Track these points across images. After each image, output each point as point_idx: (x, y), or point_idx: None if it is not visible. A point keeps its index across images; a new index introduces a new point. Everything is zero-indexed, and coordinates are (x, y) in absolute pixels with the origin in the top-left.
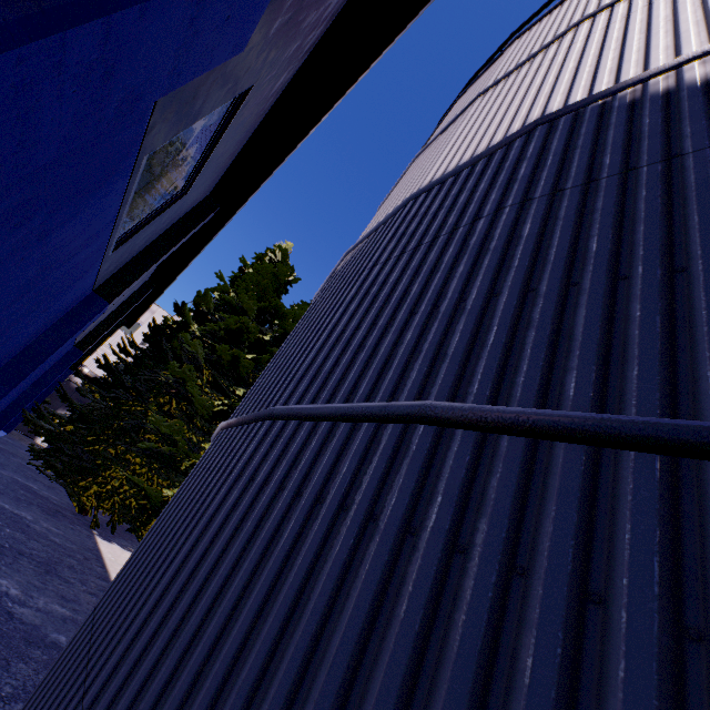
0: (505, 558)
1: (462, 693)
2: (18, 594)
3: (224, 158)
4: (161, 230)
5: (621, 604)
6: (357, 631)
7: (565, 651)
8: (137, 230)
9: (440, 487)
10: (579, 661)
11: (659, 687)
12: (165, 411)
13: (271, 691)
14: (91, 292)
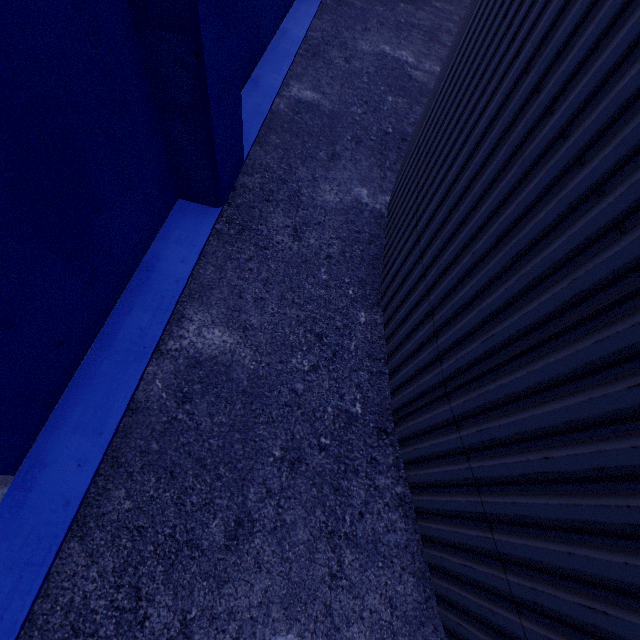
0: (551, 102)
1: (499, 165)
2: (412, 62)
3: None
4: None
5: (571, 141)
6: (483, 130)
7: (537, 157)
8: None
9: (559, 32)
10: (538, 163)
11: (552, 179)
12: None
13: (455, 148)
14: None
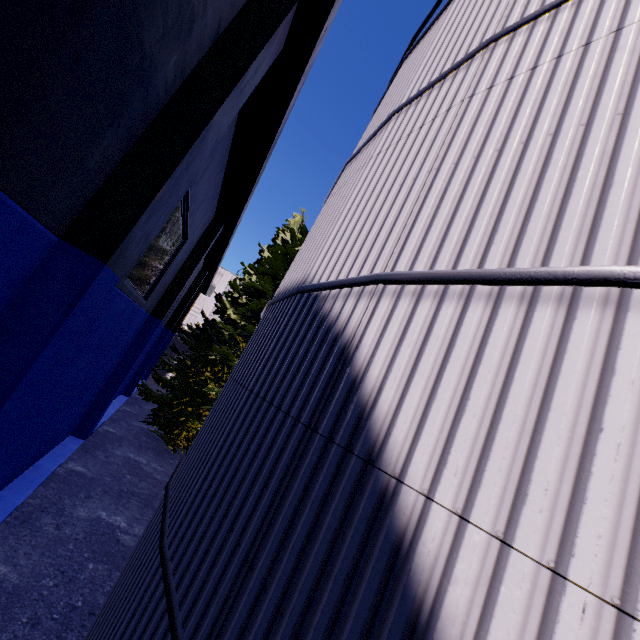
0: None
1: None
2: (125, 525)
3: (206, 205)
4: (183, 259)
5: None
6: None
7: None
8: (159, 279)
9: (146, 597)
10: None
11: None
12: (219, 378)
13: None
14: (149, 315)
